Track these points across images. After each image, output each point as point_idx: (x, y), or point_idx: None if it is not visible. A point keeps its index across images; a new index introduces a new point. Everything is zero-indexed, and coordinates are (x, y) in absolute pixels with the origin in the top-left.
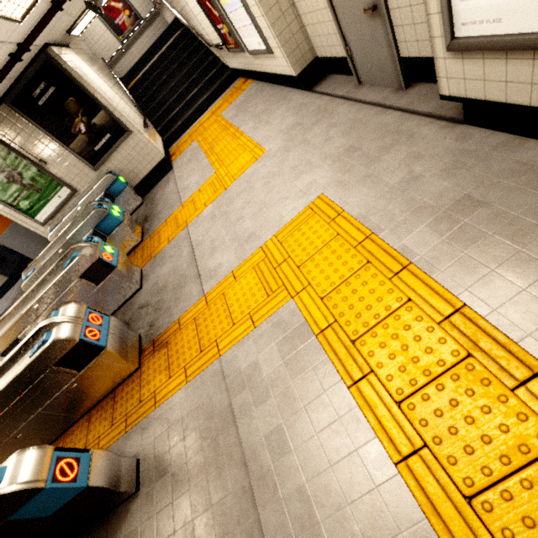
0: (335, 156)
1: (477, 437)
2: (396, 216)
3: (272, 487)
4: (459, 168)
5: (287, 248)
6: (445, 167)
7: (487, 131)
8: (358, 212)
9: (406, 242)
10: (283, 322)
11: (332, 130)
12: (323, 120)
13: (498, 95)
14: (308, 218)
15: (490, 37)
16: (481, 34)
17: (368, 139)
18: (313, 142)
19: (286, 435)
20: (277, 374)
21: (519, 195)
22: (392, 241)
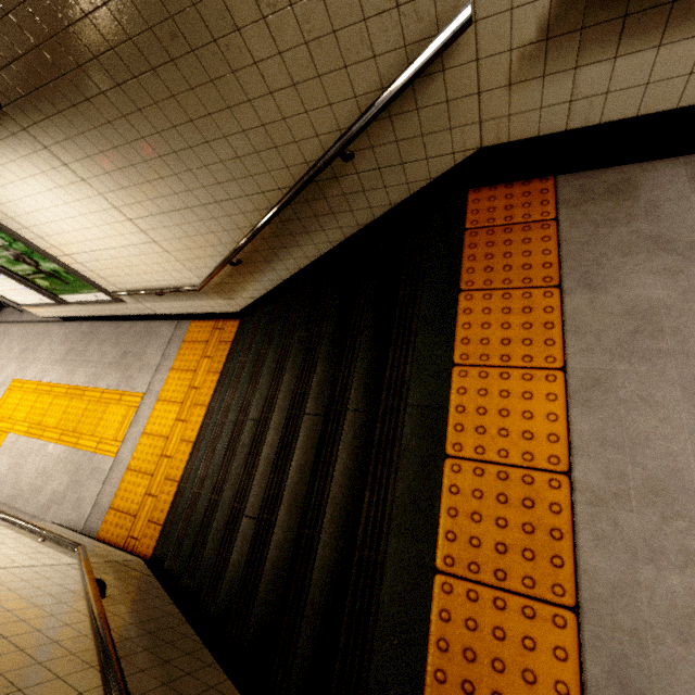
0: (17, 357)
1: (74, 416)
2: (48, 370)
3: (19, 495)
4: (66, 340)
5: (0, 415)
6: (62, 342)
7: (73, 323)
8: (33, 377)
9: (52, 377)
10: (8, 445)
11: (12, 343)
12: (5, 339)
13: (54, 315)
14: (9, 394)
15: (27, 305)
16: (25, 304)
17: (32, 341)
18: (2, 354)
19: (20, 477)
20: (10, 464)
21: (82, 343)
22: (48, 380)
